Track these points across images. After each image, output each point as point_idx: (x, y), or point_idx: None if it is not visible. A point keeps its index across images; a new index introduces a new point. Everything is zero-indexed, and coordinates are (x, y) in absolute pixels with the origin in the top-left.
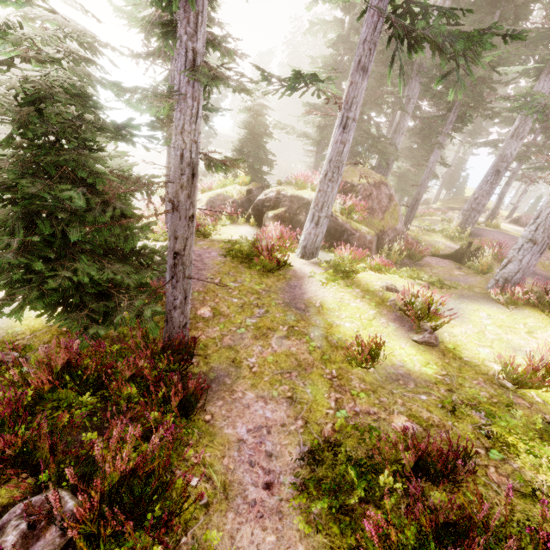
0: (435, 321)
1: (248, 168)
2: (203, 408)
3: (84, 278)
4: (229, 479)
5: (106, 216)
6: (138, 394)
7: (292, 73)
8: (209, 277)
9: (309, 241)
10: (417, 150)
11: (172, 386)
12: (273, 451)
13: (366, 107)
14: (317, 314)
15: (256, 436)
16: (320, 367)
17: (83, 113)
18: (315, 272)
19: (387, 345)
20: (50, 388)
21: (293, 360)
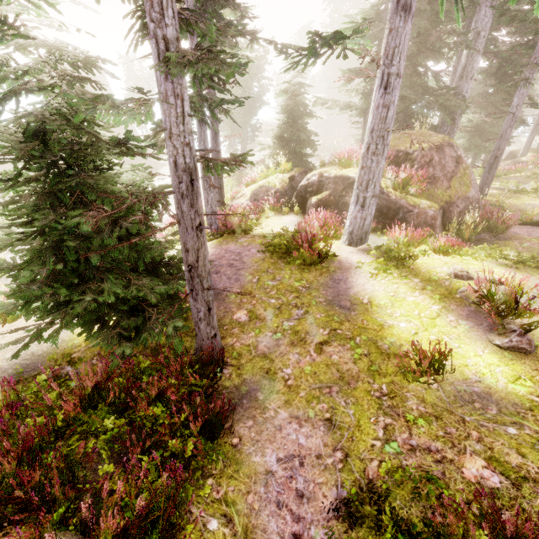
0: (527, 318)
1: (290, 154)
2: (230, 430)
3: (110, 298)
4: (252, 524)
5: (114, 238)
6: (162, 417)
7: (308, 37)
8: (247, 276)
9: (356, 225)
10: (494, 95)
11: (196, 406)
12: (305, 491)
13: (420, 57)
14: (364, 312)
15: (287, 467)
16: (366, 381)
17: (78, 136)
18: (363, 262)
19: (456, 351)
20: (82, 409)
21: (334, 371)
